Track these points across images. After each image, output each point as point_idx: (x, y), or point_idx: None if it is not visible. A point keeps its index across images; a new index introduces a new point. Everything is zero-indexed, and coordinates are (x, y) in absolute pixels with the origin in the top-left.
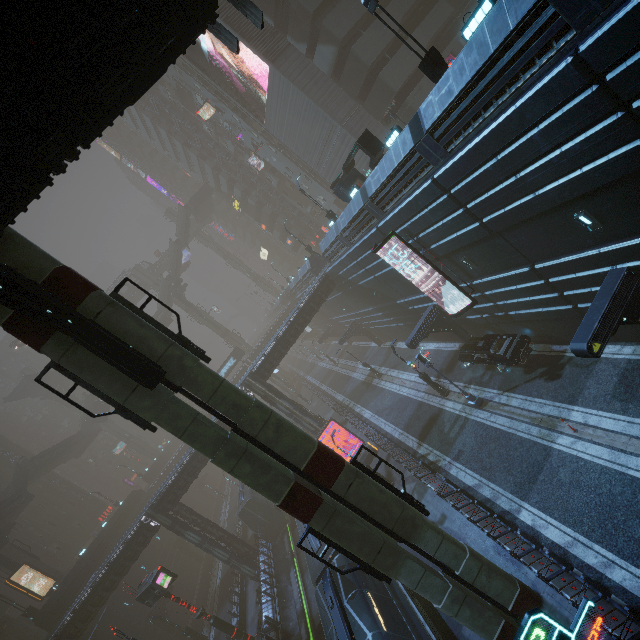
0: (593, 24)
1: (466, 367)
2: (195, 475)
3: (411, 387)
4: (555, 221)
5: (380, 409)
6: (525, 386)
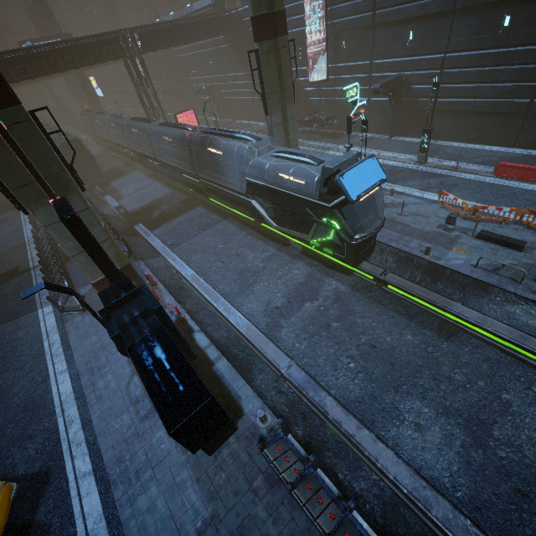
0: None
1: None
2: (36, 73)
3: None
4: (401, 31)
5: None
6: (320, 139)
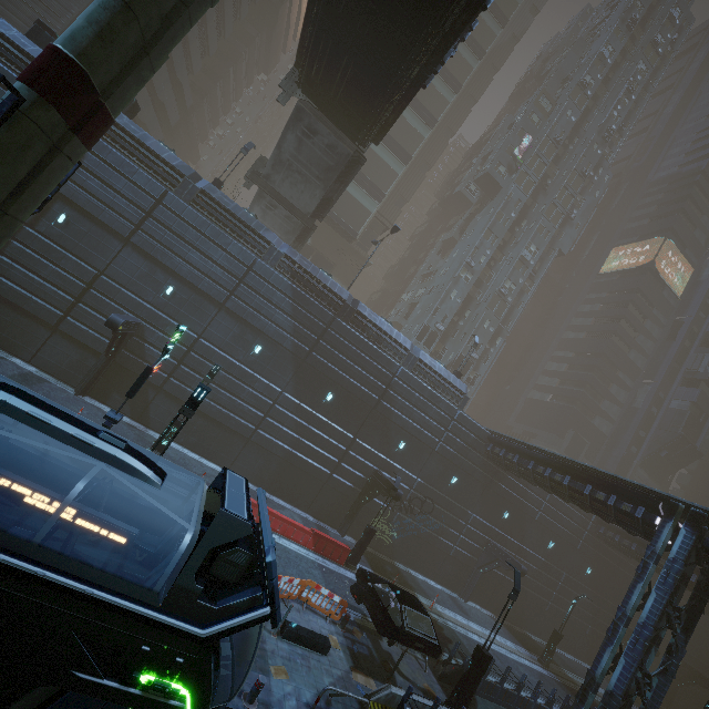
0: (264, 262)
1: None
2: None
3: None
4: (160, 276)
5: None
6: None
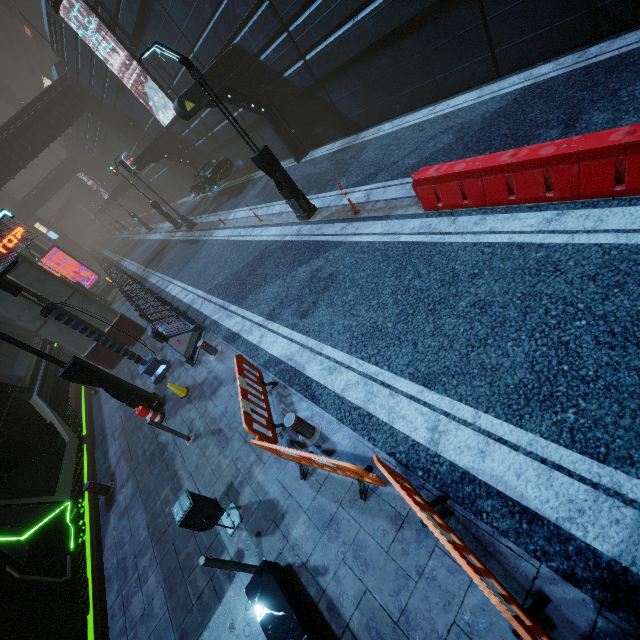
0: None
1: (193, 197)
2: None
3: (165, 231)
4: None
5: (137, 255)
6: (222, 206)
